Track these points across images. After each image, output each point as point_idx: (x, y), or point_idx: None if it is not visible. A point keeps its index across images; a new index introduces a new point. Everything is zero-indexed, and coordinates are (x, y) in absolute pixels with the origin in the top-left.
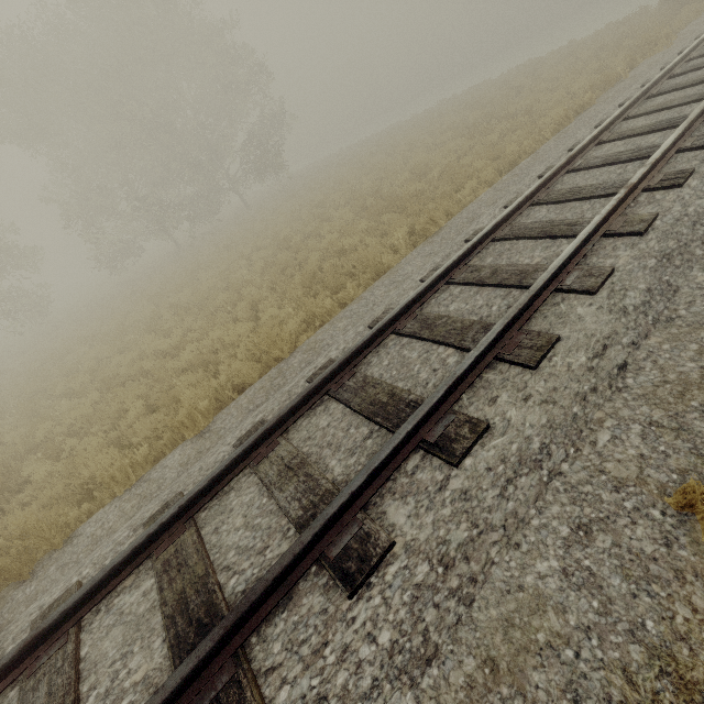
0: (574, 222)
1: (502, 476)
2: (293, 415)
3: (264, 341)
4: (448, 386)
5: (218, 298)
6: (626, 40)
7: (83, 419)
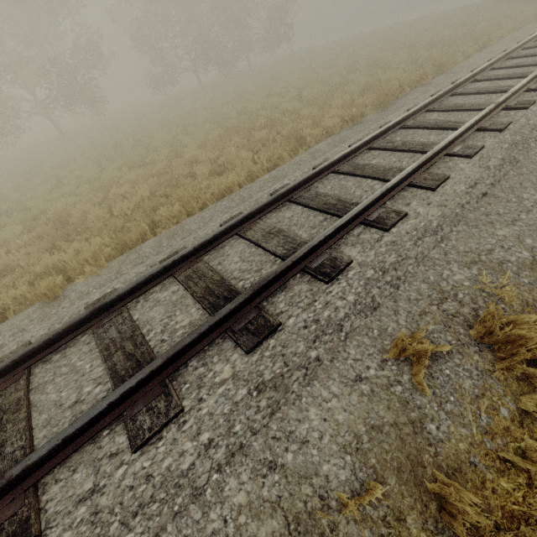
0: None
1: None
2: (500, 60)
3: (442, 59)
4: None
5: (334, 78)
6: None
7: (292, 110)
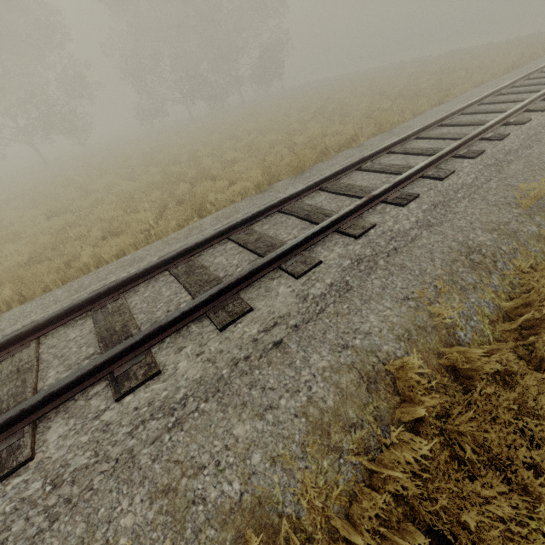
0: (542, 88)
1: (541, 126)
2: (429, 128)
3: (381, 119)
4: (514, 109)
5: (292, 125)
6: (536, 43)
7: (233, 160)
